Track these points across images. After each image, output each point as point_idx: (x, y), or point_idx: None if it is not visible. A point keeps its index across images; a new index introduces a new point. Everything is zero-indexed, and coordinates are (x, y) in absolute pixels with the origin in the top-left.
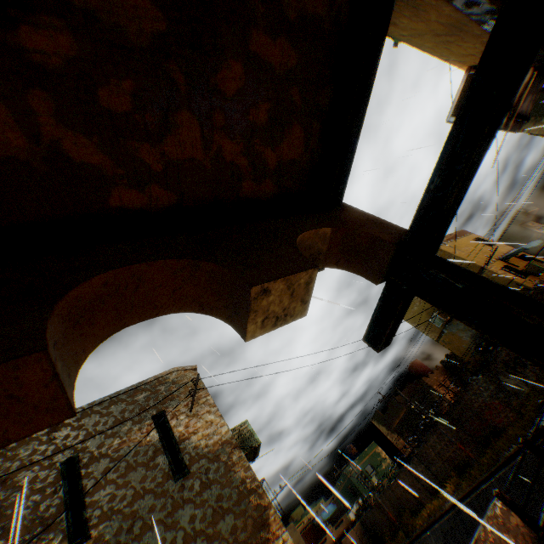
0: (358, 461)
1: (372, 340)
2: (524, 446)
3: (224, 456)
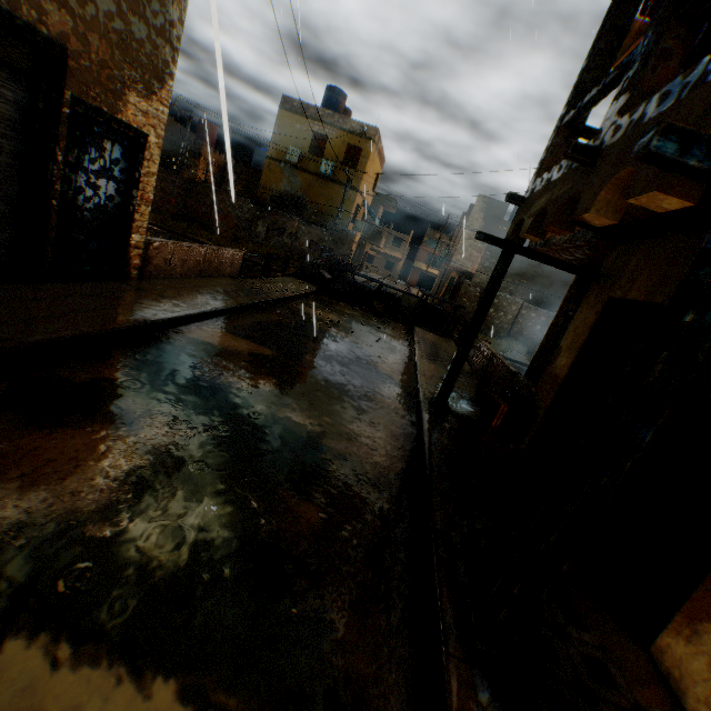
0: None
1: (481, 236)
2: (268, 257)
3: None
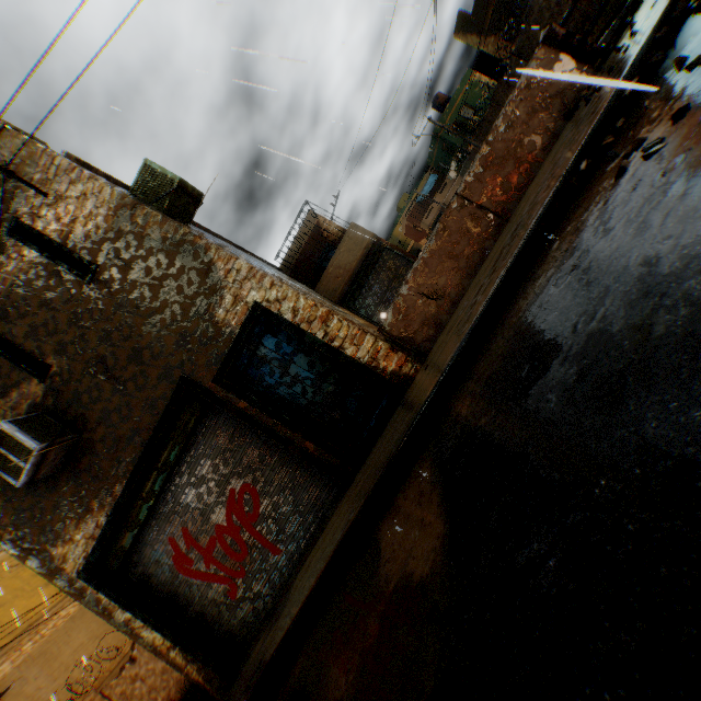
0: (449, 113)
1: None
2: None
3: (128, 226)
